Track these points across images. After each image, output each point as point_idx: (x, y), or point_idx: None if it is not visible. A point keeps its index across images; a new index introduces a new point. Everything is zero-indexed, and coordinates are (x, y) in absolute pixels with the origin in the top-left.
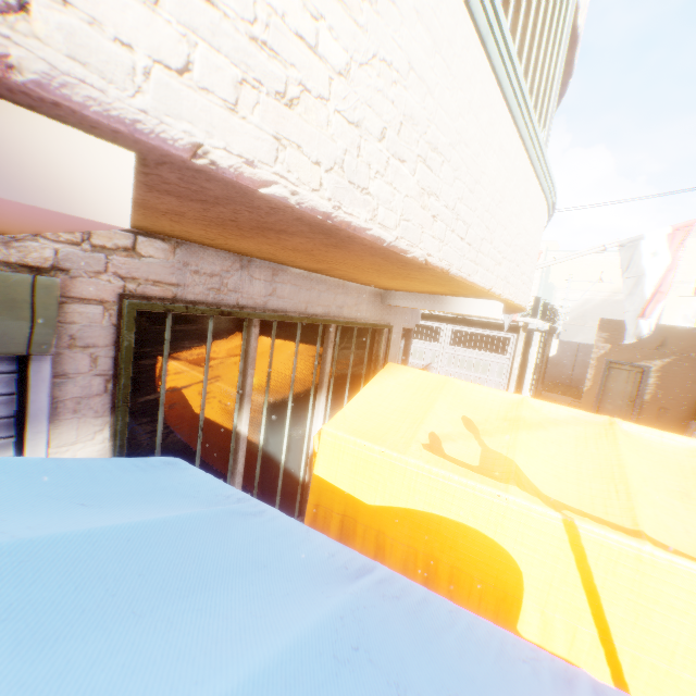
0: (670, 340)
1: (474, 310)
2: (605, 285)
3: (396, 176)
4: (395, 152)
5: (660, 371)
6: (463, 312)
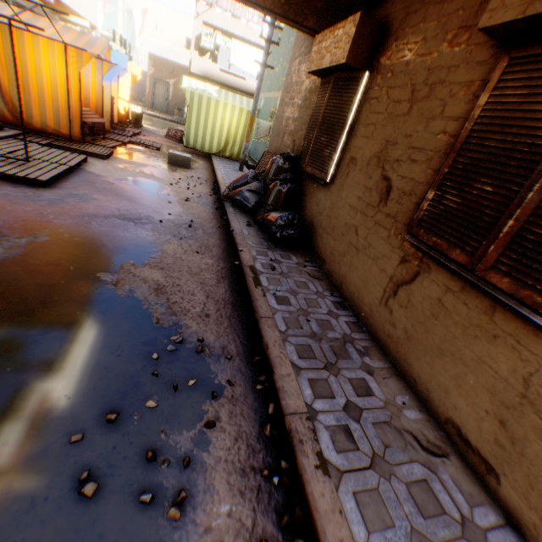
0: (176, 71)
1: (82, 24)
2: (169, 37)
3: None
4: None
5: (174, 86)
6: (79, 24)
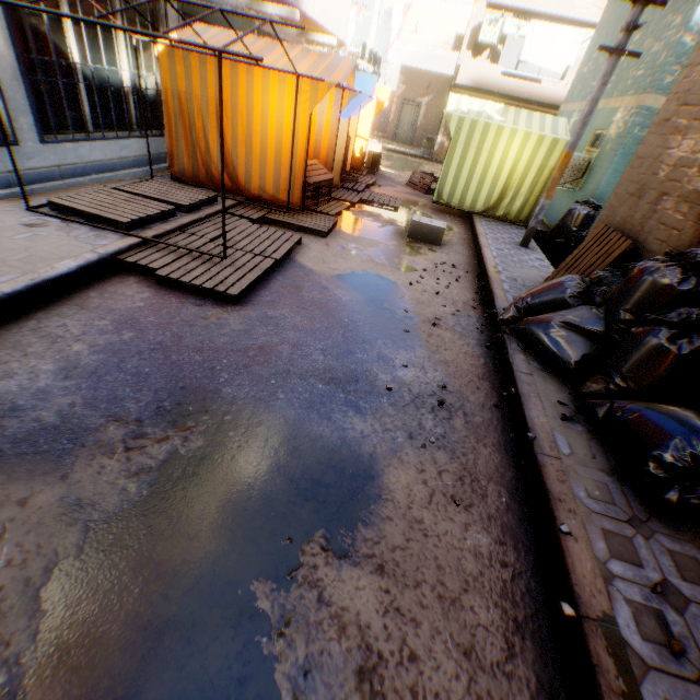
0: (434, 84)
1: (328, 42)
2: (430, 39)
3: (318, 9)
4: (318, 5)
5: (427, 106)
6: (325, 43)
